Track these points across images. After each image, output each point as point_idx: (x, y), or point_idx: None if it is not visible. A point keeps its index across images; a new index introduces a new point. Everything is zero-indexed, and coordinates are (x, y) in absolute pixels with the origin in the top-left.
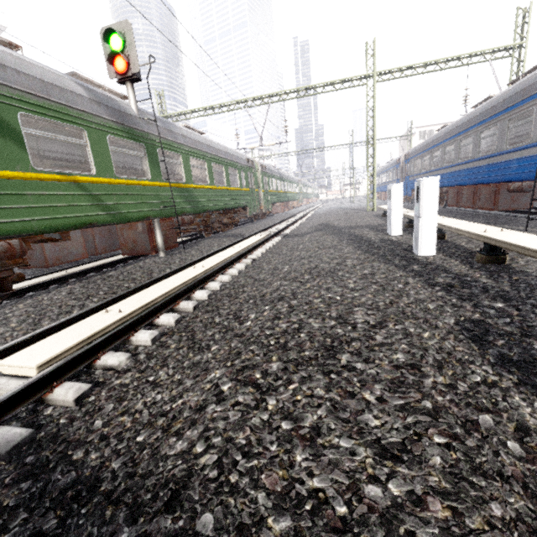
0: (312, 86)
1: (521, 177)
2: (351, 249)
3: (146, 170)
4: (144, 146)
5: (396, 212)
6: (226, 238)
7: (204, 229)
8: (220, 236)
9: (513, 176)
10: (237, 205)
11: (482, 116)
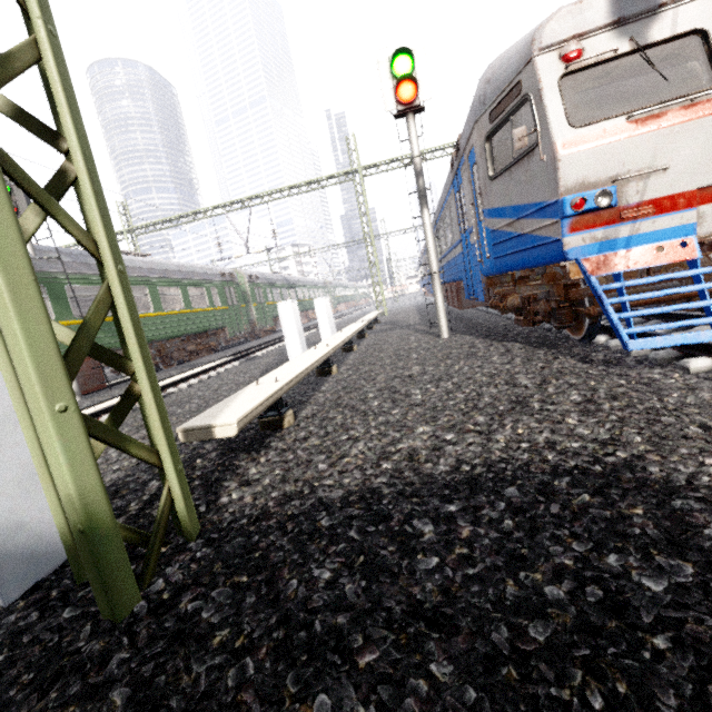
0: (295, 185)
1: (455, 277)
2: (258, 372)
3: (49, 311)
4: (45, 286)
5: (324, 327)
6: (178, 370)
7: (161, 361)
8: (178, 367)
9: (453, 276)
10: (207, 327)
11: (436, 215)
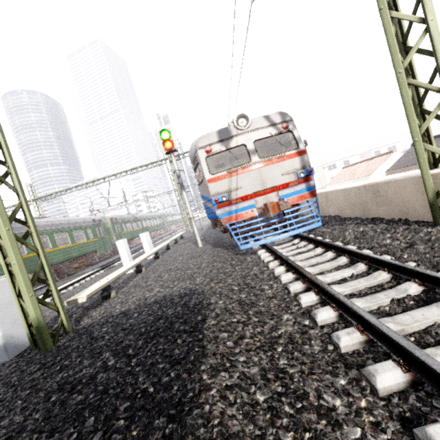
0: (133, 168)
1: None
2: None
3: None
4: None
5: (146, 247)
6: (67, 279)
7: (57, 276)
8: (68, 278)
9: None
10: (85, 252)
11: None
